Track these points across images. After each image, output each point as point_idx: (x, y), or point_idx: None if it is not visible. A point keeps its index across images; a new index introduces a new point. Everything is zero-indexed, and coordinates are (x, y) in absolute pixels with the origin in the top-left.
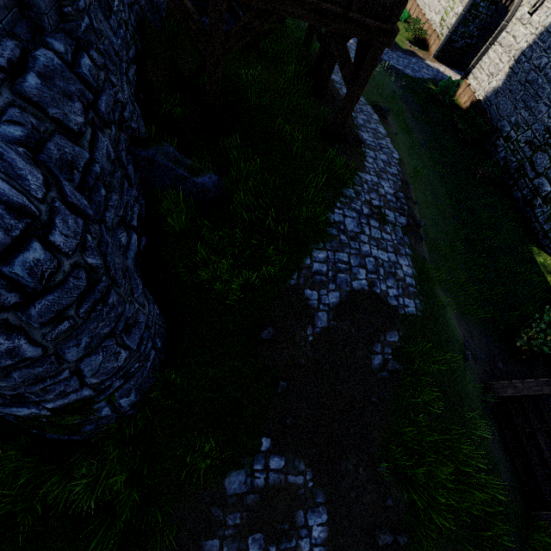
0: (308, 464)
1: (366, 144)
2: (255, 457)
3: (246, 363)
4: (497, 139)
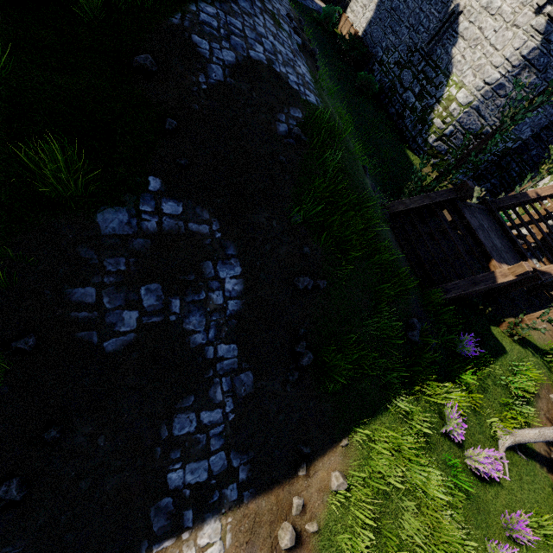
0: (213, 214)
1: None
2: (140, 196)
3: (117, 88)
4: (373, 64)
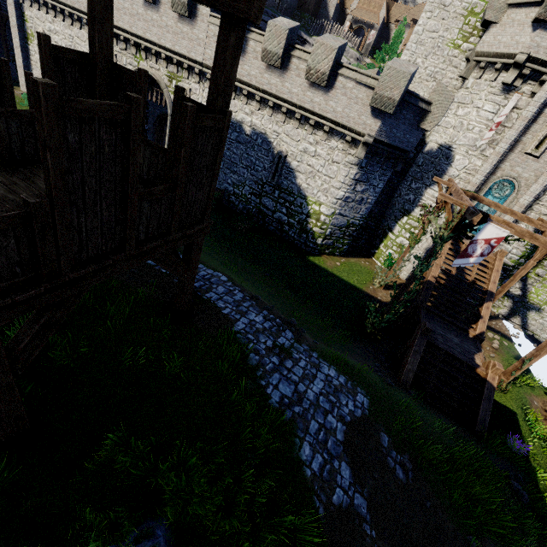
0: None
1: (198, 288)
2: None
3: None
4: (229, 197)
